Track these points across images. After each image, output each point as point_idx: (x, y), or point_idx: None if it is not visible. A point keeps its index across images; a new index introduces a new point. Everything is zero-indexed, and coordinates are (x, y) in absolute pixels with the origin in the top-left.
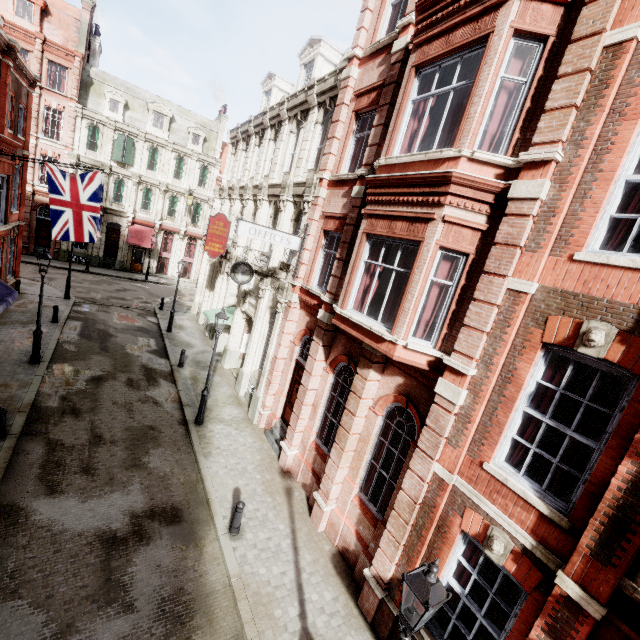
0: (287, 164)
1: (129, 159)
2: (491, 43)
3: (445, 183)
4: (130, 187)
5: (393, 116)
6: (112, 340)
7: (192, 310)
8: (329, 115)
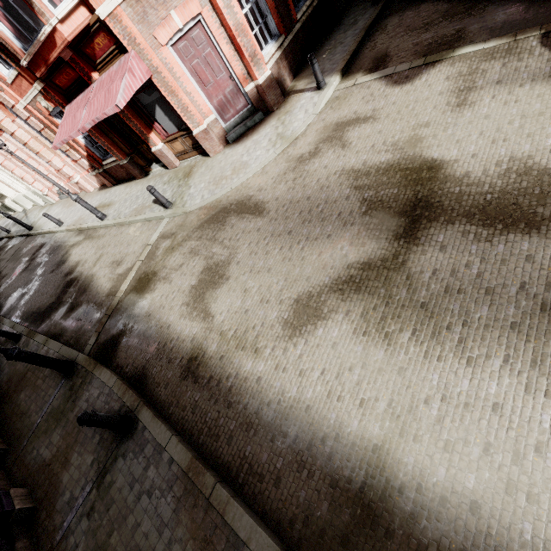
0: None
1: None
2: None
3: None
4: None
5: None
6: None
7: None
8: None
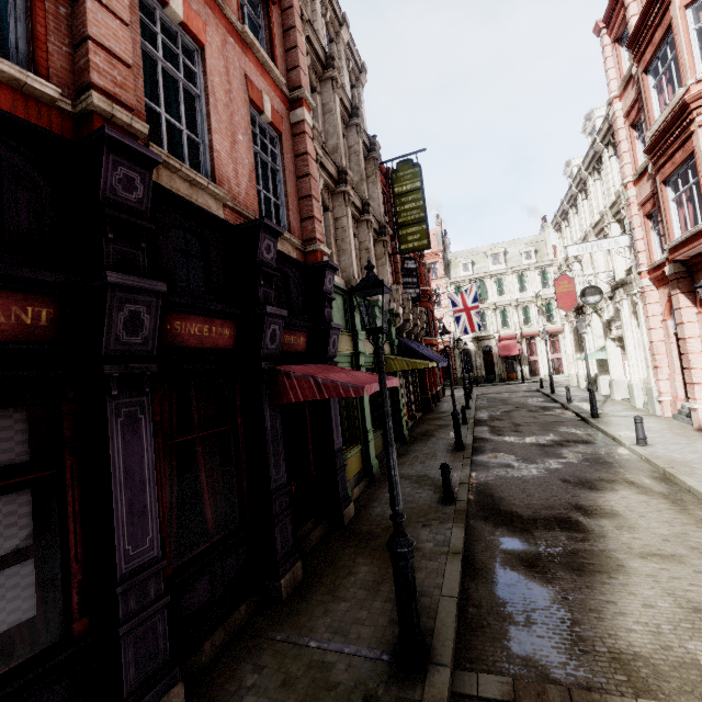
0: (601, 203)
1: (484, 295)
2: (673, 25)
3: (686, 108)
4: (490, 315)
5: (644, 106)
6: (509, 401)
7: (571, 383)
8: (615, 145)
